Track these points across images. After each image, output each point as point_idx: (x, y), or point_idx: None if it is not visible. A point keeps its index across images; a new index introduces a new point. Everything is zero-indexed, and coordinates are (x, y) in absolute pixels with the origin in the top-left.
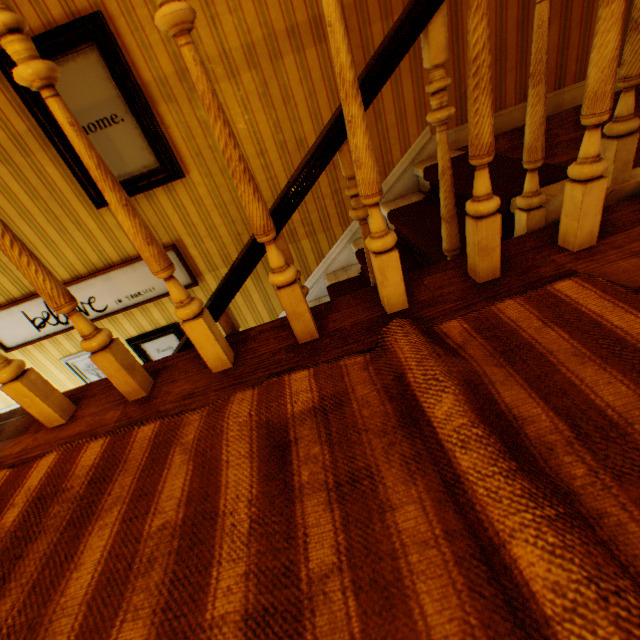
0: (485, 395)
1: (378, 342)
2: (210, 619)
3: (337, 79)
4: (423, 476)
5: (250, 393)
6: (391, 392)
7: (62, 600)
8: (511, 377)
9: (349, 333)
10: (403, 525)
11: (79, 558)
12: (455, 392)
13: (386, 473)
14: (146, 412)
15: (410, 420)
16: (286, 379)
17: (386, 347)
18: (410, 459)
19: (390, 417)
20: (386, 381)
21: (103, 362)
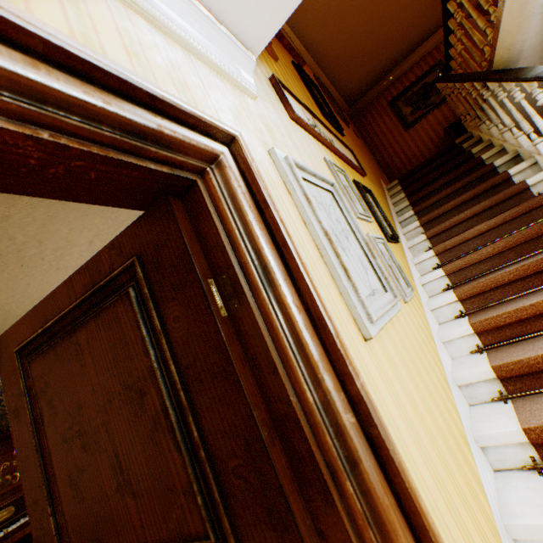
0: None
1: None
2: None
3: (467, 59)
4: None
5: None
6: None
7: None
8: None
9: None
10: None
11: None
12: None
13: None
14: None
15: None
16: None
17: None
18: None
19: None
20: None
21: None
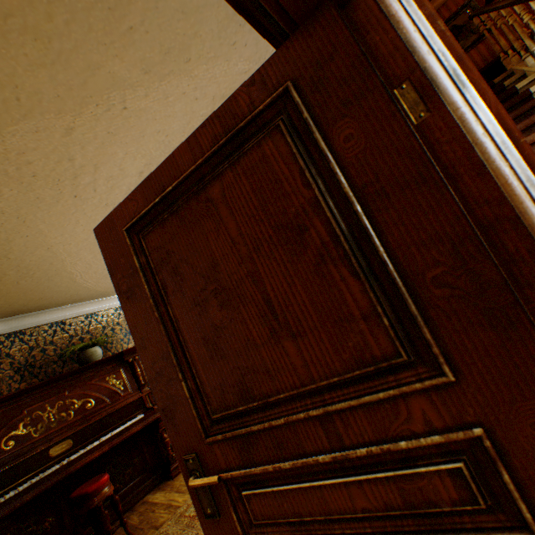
0: None
1: None
2: None
3: None
4: None
5: None
6: None
7: None
8: None
9: None
10: None
11: None
12: None
13: None
14: None
15: None
16: None
17: None
18: None
19: None
20: None
21: None
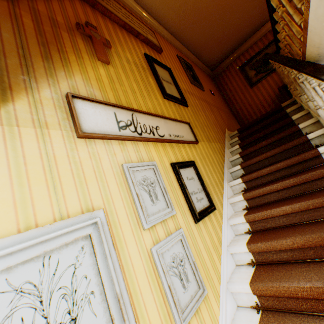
0: None
1: None
2: None
3: (290, 43)
4: None
5: None
6: None
7: None
8: None
9: None
10: None
11: None
12: None
13: None
14: None
15: None
16: None
17: None
18: None
19: None
20: None
21: None
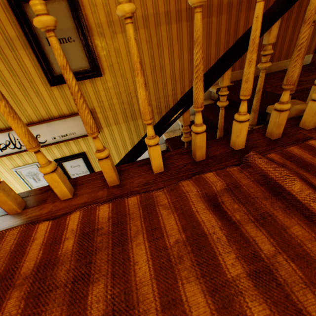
0: (308, 182)
1: (242, 161)
2: (231, 277)
3: (250, 41)
4: (294, 214)
5: (189, 182)
6: (260, 182)
7: (137, 279)
8: (312, 176)
9: (220, 157)
10: (296, 233)
11: (133, 259)
12: (299, 180)
13: (276, 214)
14: (124, 191)
15: (275, 193)
16: (203, 176)
17: (249, 163)
18: (284, 208)
19: (265, 192)
20: (256, 177)
21: (104, 165)
